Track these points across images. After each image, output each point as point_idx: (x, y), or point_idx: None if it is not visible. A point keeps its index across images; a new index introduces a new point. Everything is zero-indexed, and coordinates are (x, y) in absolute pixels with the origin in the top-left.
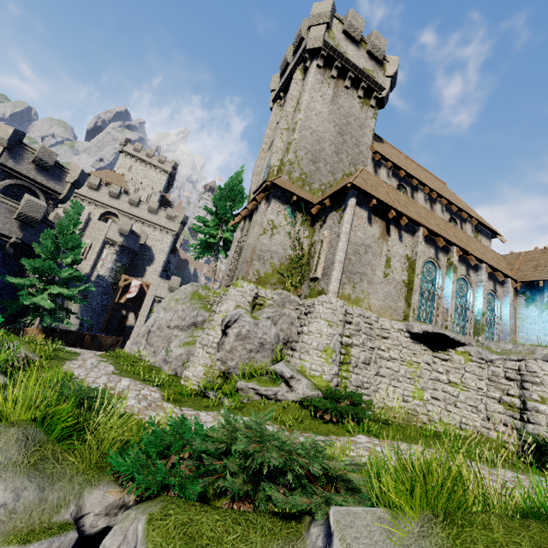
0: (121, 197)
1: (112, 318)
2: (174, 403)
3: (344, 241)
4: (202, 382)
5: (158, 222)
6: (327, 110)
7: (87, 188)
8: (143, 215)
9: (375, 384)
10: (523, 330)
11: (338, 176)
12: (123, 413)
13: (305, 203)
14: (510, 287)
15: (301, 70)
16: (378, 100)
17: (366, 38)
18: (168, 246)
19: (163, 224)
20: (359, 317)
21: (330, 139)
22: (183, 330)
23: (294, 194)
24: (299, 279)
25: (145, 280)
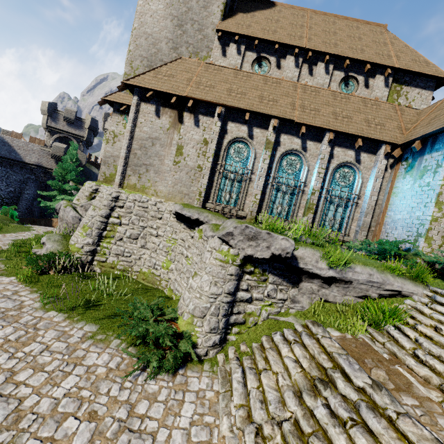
0: None
1: None
2: None
3: (125, 138)
4: None
5: None
6: (163, 6)
7: None
8: None
9: (138, 255)
10: (393, 207)
11: None
12: None
13: None
14: (381, 154)
15: None
16: None
17: None
18: None
19: None
20: (133, 202)
21: (166, 37)
22: None
23: (124, 104)
24: None
25: None
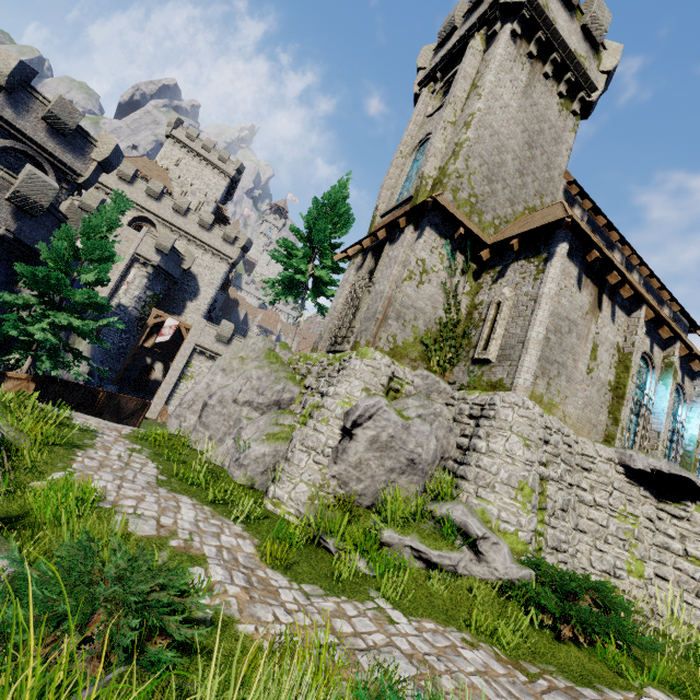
0: (163, 199)
1: (131, 367)
2: (283, 570)
3: (547, 309)
4: (310, 515)
5: (211, 242)
6: (516, 105)
7: (116, 179)
8: (191, 229)
9: (573, 545)
10: None
11: (518, 209)
12: (211, 618)
13: (470, 241)
14: None
15: (483, 37)
16: (582, 105)
17: (583, 7)
18: (220, 277)
19: (217, 246)
20: (557, 433)
21: (514, 150)
22: (259, 409)
23: (462, 224)
24: (450, 357)
25: (184, 320)
